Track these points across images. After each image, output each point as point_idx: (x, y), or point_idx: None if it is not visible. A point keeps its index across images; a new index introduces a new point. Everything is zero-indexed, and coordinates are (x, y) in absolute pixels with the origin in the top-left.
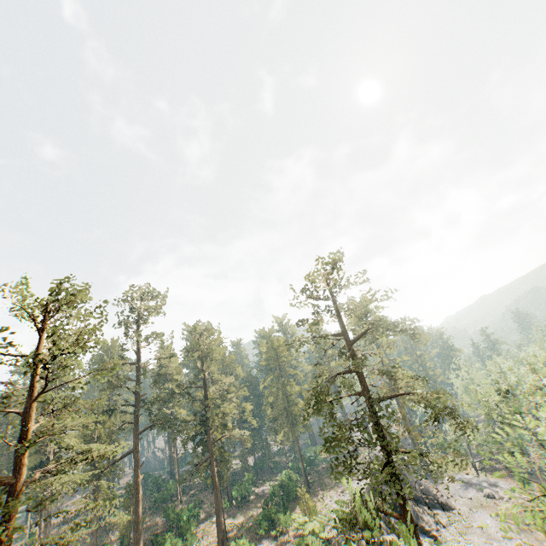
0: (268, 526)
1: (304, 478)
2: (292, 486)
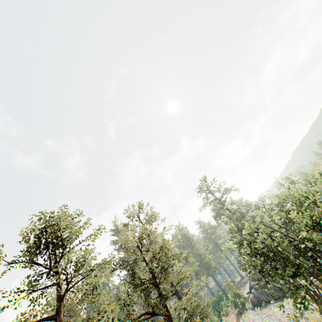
0: (218, 315)
1: (224, 294)
2: (220, 299)
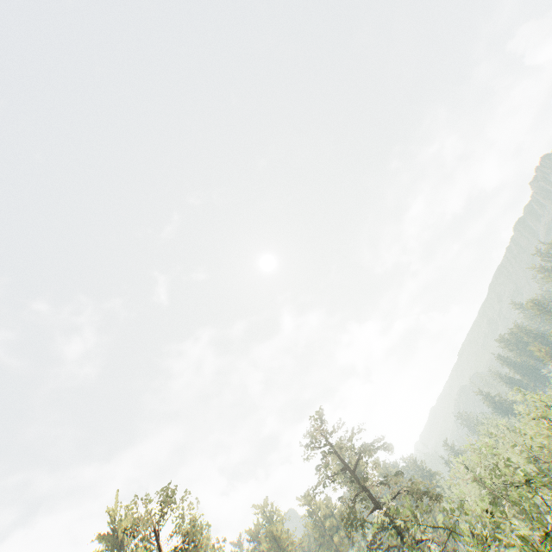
0: None
1: None
2: None
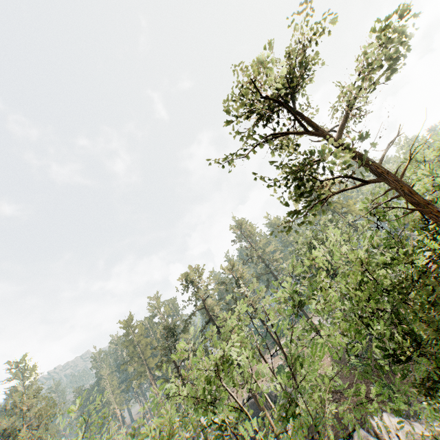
0: None
1: None
2: None
